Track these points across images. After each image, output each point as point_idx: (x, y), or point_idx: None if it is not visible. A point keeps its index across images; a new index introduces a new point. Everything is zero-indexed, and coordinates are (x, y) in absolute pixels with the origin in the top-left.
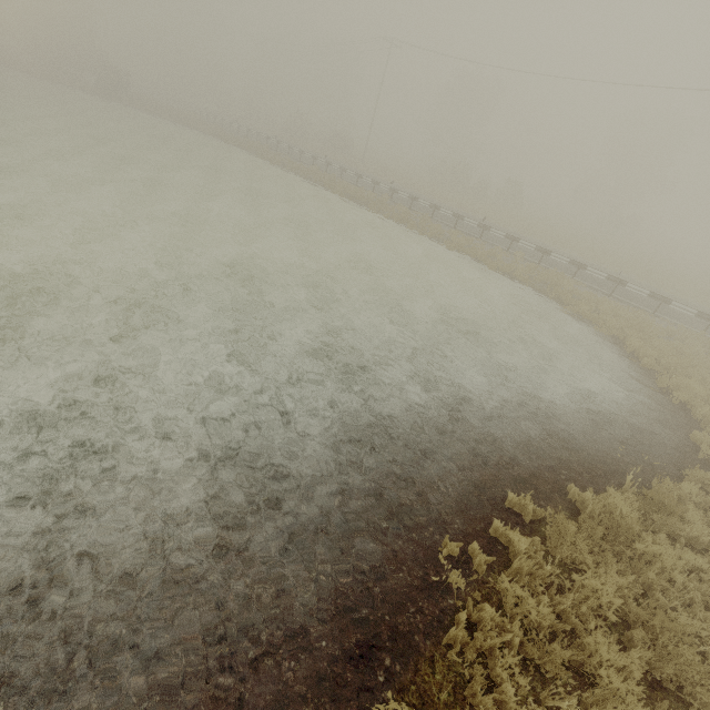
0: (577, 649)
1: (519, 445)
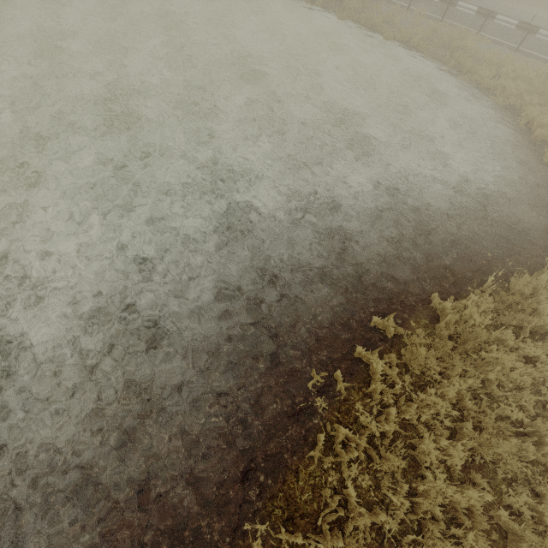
0: (413, 451)
1: (392, 259)
